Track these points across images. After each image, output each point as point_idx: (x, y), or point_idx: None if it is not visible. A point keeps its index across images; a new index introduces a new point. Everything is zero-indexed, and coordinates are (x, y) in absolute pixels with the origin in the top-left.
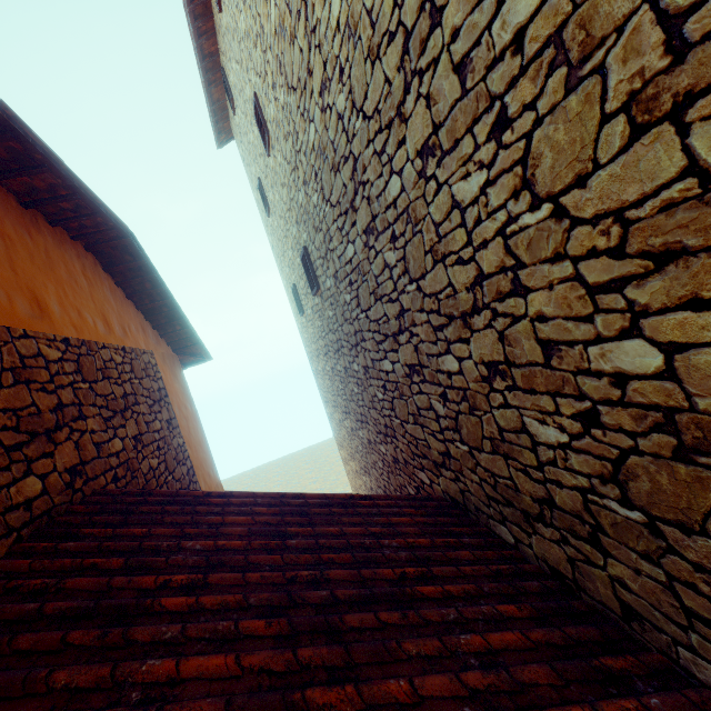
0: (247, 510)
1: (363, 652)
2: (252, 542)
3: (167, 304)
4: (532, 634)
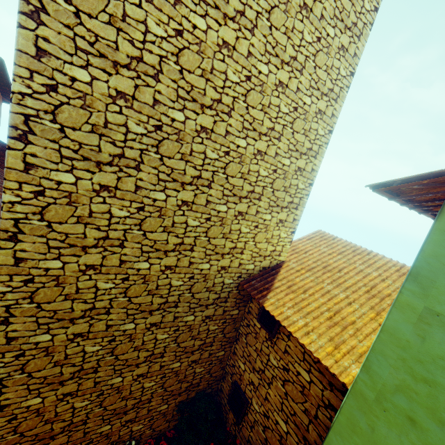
0: (2, 143)
1: None
2: (0, 145)
3: (7, 81)
4: None
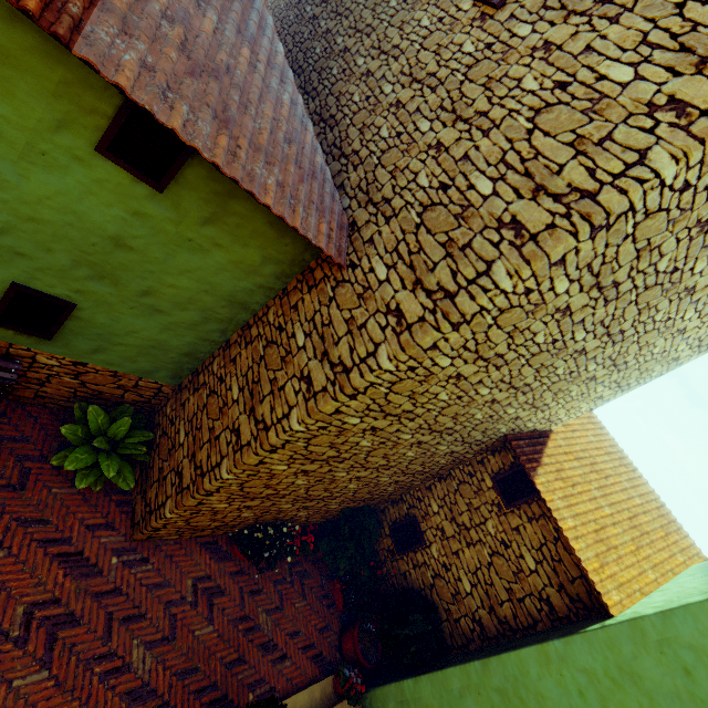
0: None
1: None
2: None
3: None
4: None
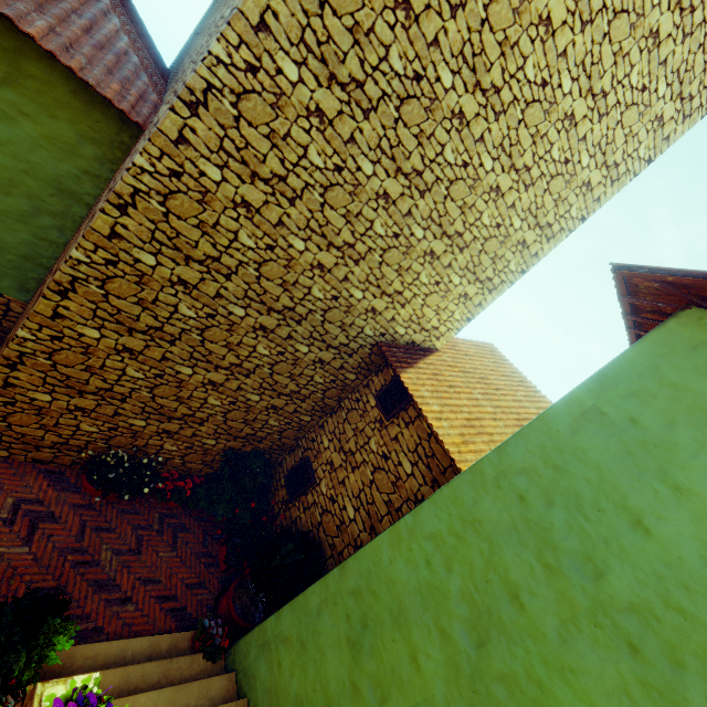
0: None
1: (127, 2)
2: None
3: None
4: (154, 50)
